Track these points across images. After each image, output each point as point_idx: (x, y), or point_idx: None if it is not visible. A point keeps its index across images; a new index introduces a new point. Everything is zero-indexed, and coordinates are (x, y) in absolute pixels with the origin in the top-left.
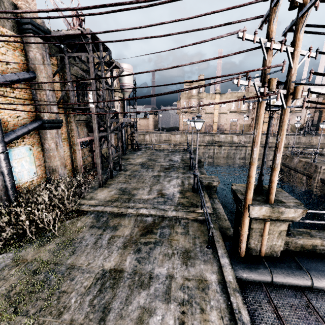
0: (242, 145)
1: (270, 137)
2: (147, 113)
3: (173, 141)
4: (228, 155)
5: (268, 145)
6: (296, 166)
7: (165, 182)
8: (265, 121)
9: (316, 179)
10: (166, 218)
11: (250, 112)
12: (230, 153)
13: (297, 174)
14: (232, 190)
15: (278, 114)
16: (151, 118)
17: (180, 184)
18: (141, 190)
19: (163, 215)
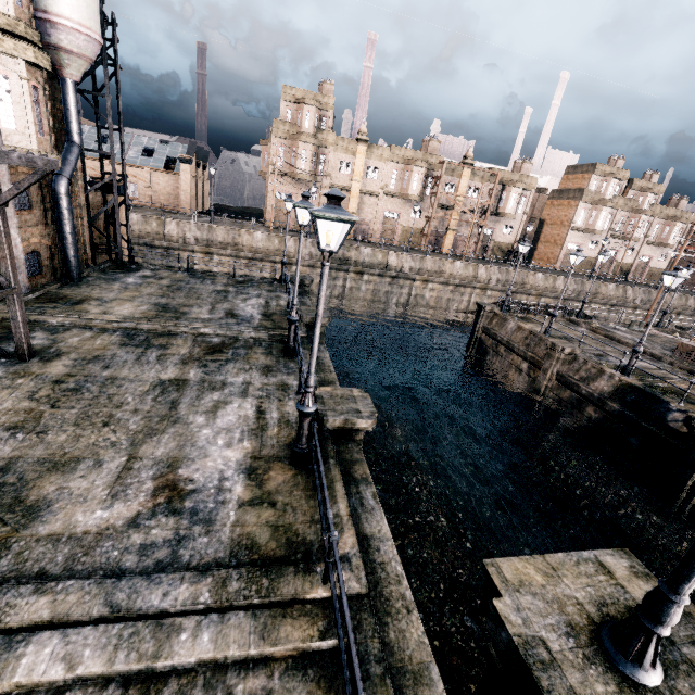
0: (406, 276)
1: (459, 264)
2: (175, 158)
3: (248, 248)
4: (374, 296)
5: (455, 282)
6: (511, 339)
7: (199, 417)
8: (451, 226)
9: (549, 372)
10: (164, 687)
11: (426, 202)
12: (379, 292)
13: (512, 356)
14: (500, 631)
15: (476, 214)
16: (187, 173)
17: (252, 422)
18: (85, 473)
19: (150, 666)
